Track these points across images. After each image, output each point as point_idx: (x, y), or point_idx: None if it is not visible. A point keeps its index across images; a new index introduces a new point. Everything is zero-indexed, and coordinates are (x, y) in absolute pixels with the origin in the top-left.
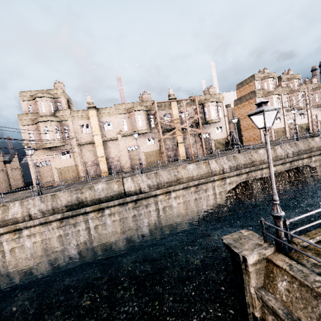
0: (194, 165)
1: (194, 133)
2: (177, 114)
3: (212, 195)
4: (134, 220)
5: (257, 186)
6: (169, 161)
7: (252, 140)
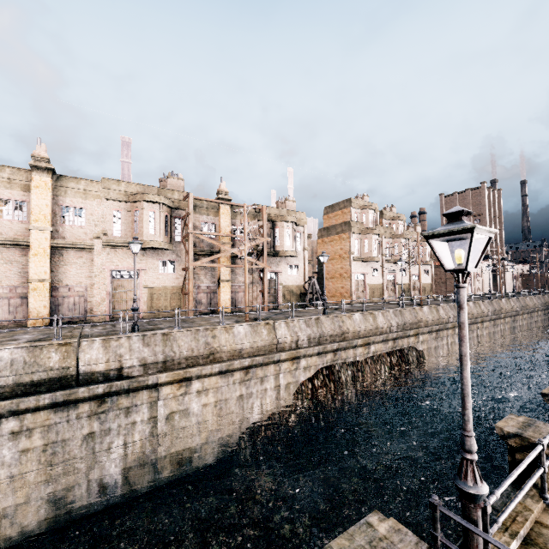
0: (248, 327)
1: (253, 267)
2: (228, 227)
3: (273, 390)
4: (87, 448)
5: (346, 376)
6: (197, 311)
7: (338, 296)
